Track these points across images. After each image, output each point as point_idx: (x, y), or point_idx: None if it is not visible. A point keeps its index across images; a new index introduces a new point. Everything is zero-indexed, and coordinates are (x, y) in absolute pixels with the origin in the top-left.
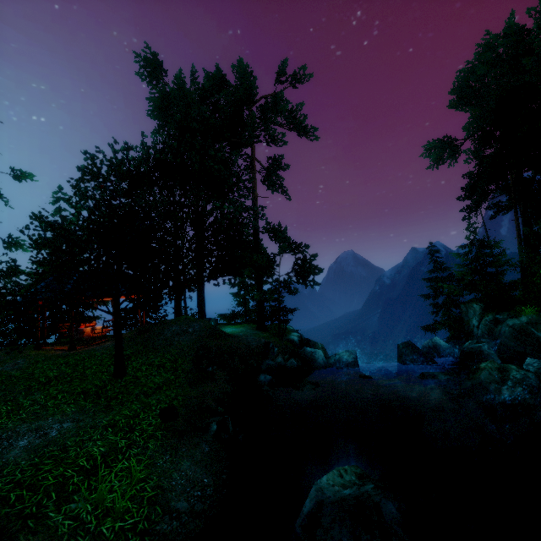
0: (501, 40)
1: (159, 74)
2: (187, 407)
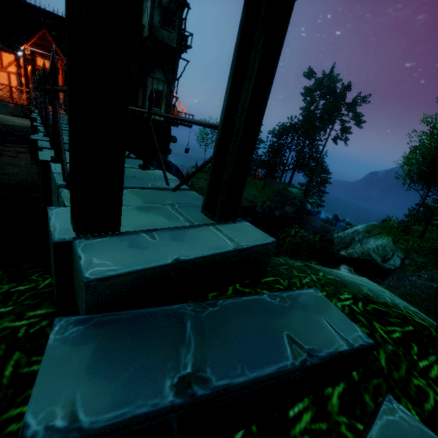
0: None
1: (312, 75)
2: (271, 198)
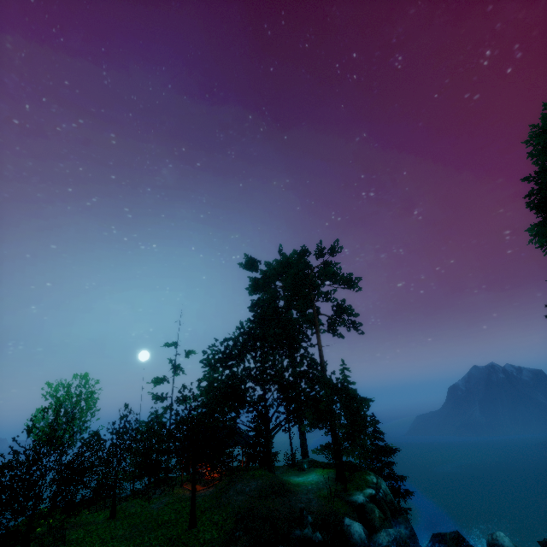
0: (538, 138)
1: (256, 265)
2: None
